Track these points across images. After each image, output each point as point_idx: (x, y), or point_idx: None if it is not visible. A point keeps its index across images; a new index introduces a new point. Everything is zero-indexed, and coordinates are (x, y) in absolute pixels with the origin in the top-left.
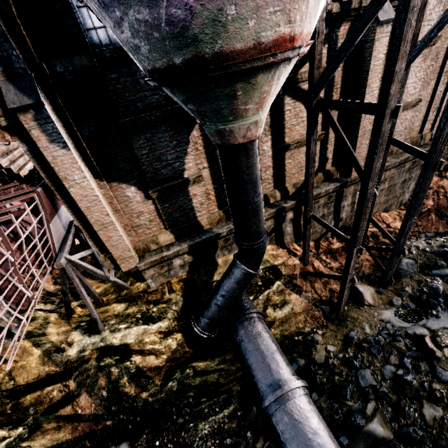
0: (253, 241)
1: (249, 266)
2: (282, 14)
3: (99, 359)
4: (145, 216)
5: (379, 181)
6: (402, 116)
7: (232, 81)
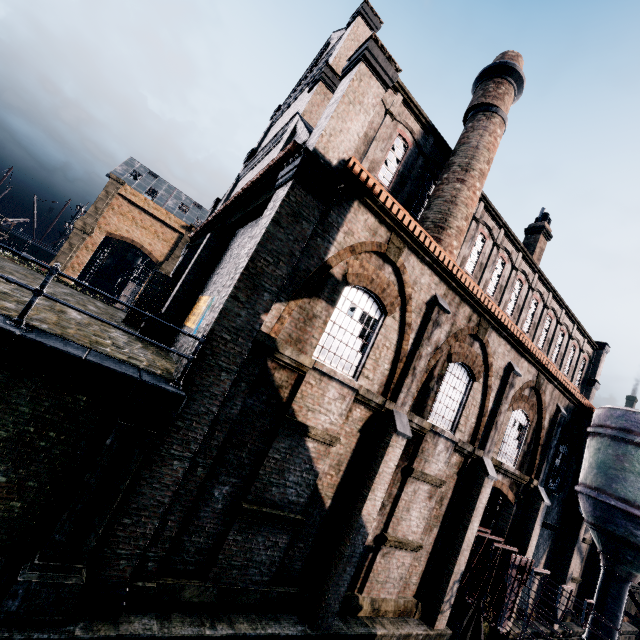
0: None
1: None
2: None
3: None
4: None
5: None
6: None
7: None
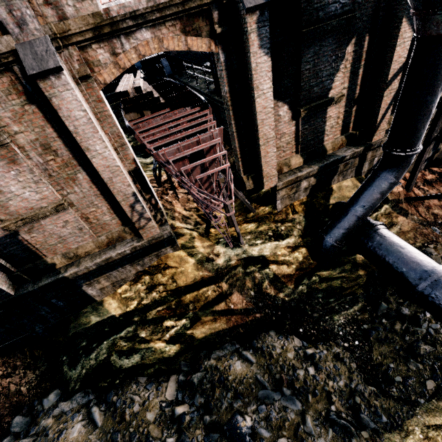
0: (412, 148)
1: (396, 175)
2: None
3: (245, 266)
4: (285, 138)
5: None
6: None
7: None
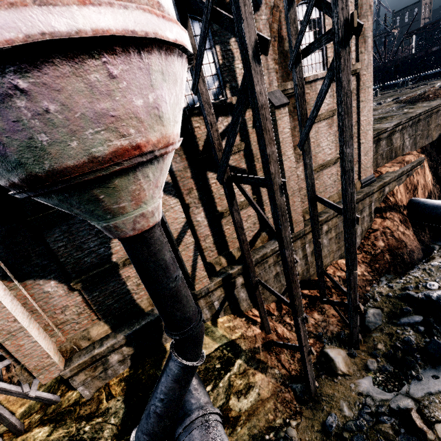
0: (181, 329)
1: (186, 357)
2: (108, 132)
3: None
4: (71, 310)
5: (318, 235)
6: (328, 172)
7: (86, 189)
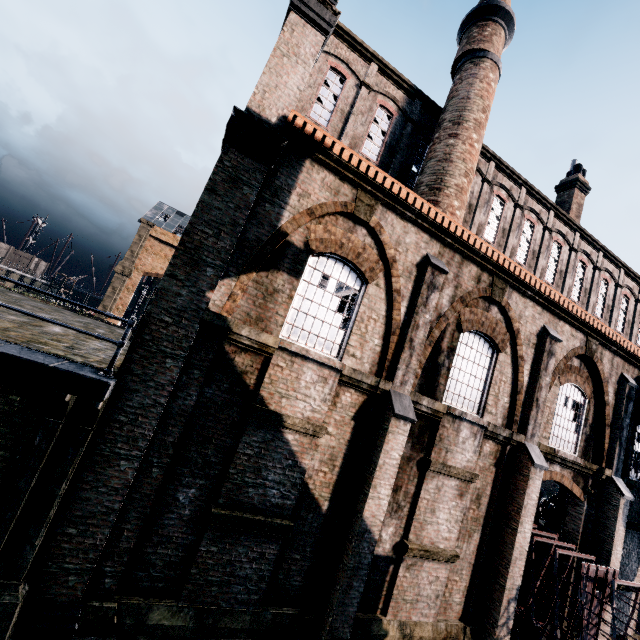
0: None
1: None
2: None
3: None
4: None
5: None
6: None
7: None
